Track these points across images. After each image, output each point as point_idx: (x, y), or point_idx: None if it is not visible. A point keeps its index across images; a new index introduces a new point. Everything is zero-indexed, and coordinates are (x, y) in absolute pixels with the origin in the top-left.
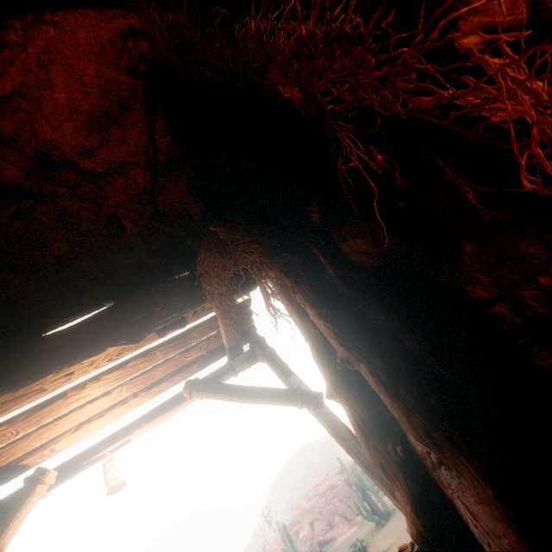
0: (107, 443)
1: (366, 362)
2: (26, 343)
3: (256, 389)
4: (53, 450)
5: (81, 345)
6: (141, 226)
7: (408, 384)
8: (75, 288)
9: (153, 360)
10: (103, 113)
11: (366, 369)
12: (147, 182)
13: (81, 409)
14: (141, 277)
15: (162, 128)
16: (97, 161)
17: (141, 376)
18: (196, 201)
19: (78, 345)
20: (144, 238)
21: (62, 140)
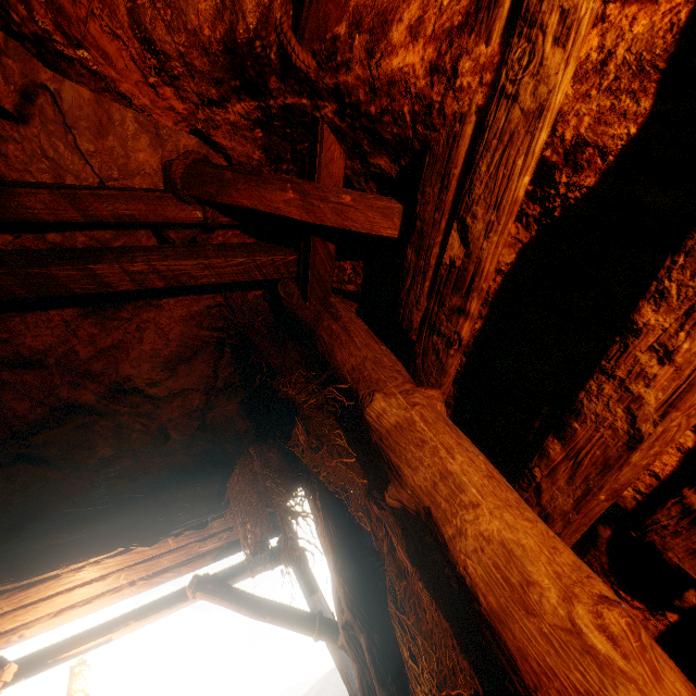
0: (84, 639)
1: (365, 634)
2: (44, 533)
3: (271, 603)
4: (22, 636)
5: (95, 543)
6: (186, 435)
7: (396, 674)
8: (107, 484)
9: (163, 548)
10: (178, 356)
11: (365, 642)
12: (202, 402)
13: (69, 592)
14: (174, 475)
15: (226, 362)
16: (162, 388)
17: (145, 563)
18: (243, 418)
19: (92, 542)
20: (186, 444)
21: (138, 374)
